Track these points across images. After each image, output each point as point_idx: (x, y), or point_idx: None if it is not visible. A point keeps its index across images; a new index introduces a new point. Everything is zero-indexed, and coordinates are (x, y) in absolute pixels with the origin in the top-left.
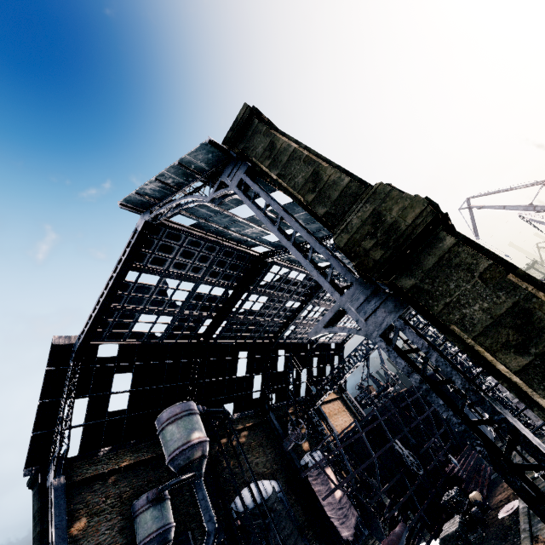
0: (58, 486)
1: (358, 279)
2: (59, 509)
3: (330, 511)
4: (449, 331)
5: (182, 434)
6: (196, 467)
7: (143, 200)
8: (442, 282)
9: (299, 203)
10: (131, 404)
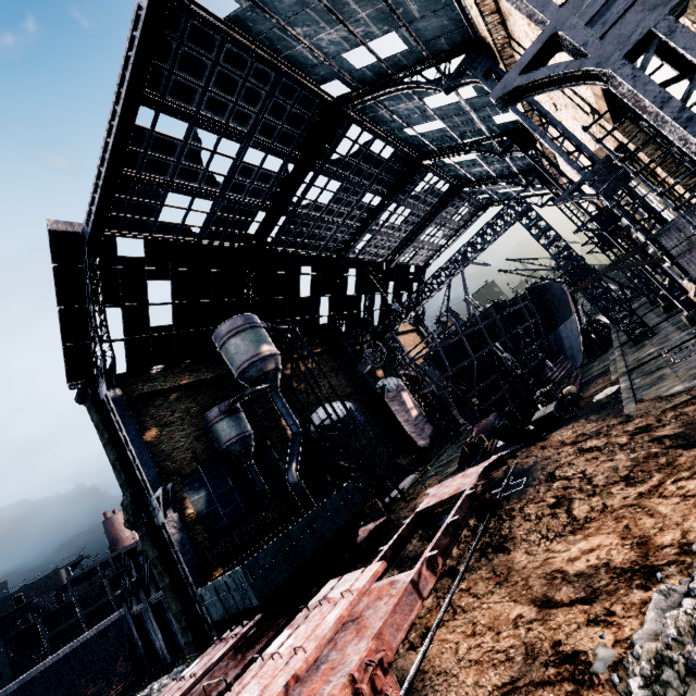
0: (115, 398)
1: None
2: (125, 417)
3: (407, 426)
4: None
5: (250, 347)
6: (271, 379)
7: None
8: None
9: None
10: (177, 319)
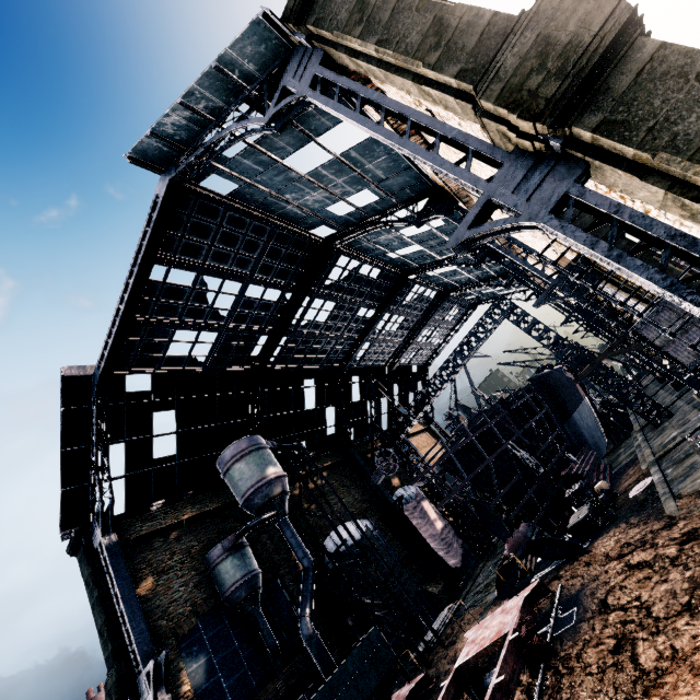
0: (110, 545)
1: (512, 153)
2: (118, 568)
3: (433, 542)
4: (648, 172)
5: (254, 471)
6: (278, 505)
7: (162, 149)
8: (642, 103)
9: (413, 78)
10: (180, 448)
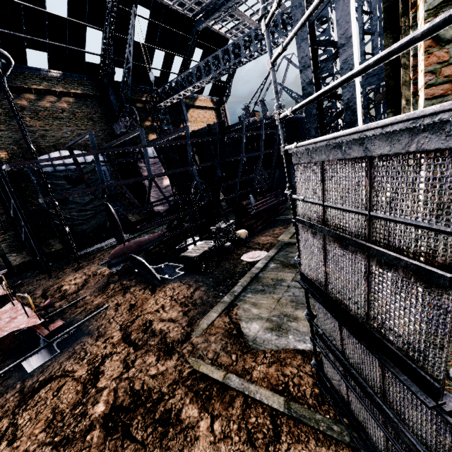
0: None
1: None
2: None
3: (152, 192)
4: None
5: None
6: None
7: None
8: None
9: None
10: None
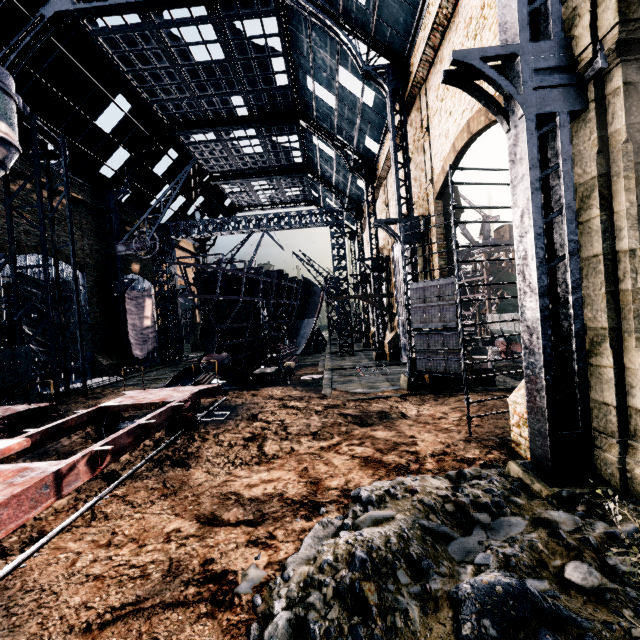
0: None
1: (564, 40)
2: None
3: (132, 330)
4: (605, 153)
5: None
6: None
7: None
8: None
9: None
10: None
